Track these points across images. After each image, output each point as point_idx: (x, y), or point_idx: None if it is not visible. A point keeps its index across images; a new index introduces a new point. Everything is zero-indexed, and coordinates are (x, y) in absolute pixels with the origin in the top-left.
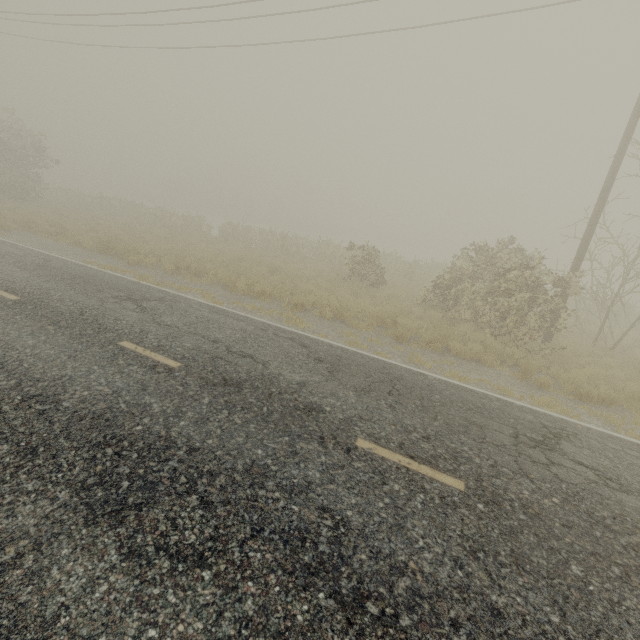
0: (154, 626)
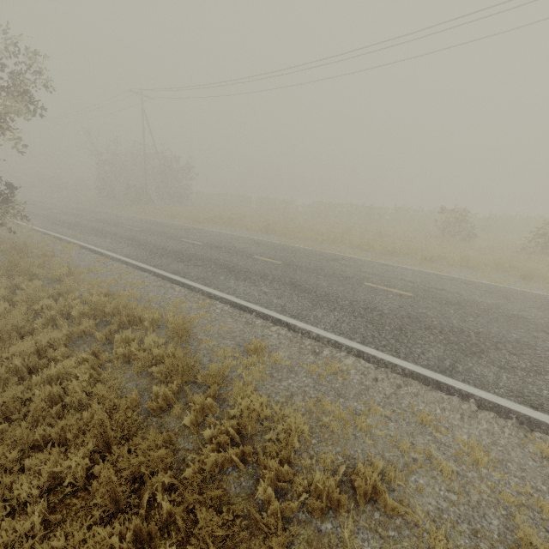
0: (543, 390)
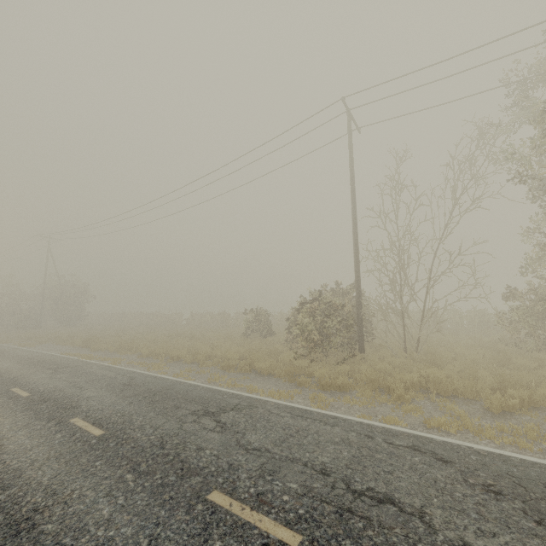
0: None
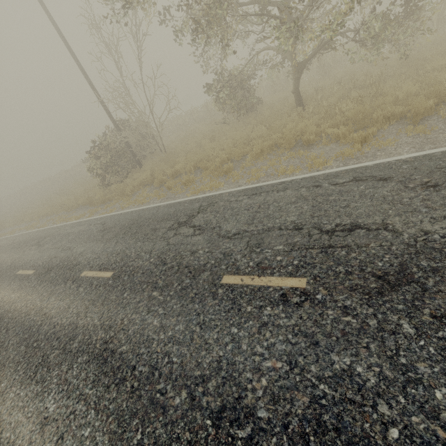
0: None
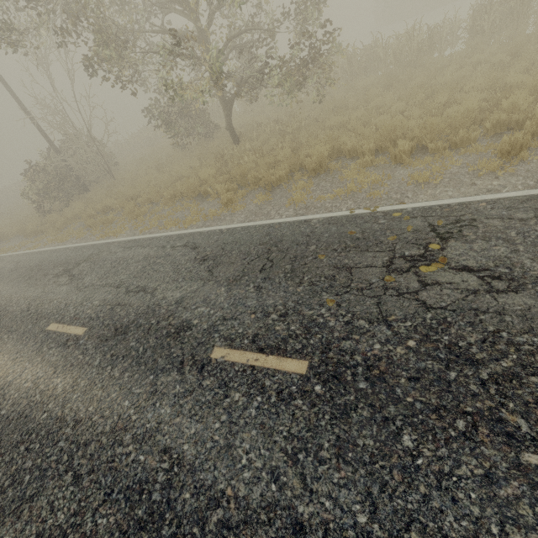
0: None
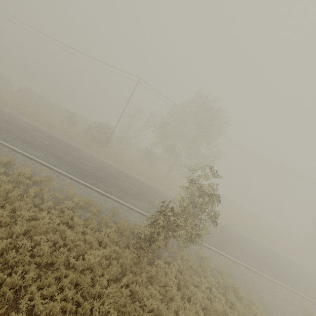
0: None
